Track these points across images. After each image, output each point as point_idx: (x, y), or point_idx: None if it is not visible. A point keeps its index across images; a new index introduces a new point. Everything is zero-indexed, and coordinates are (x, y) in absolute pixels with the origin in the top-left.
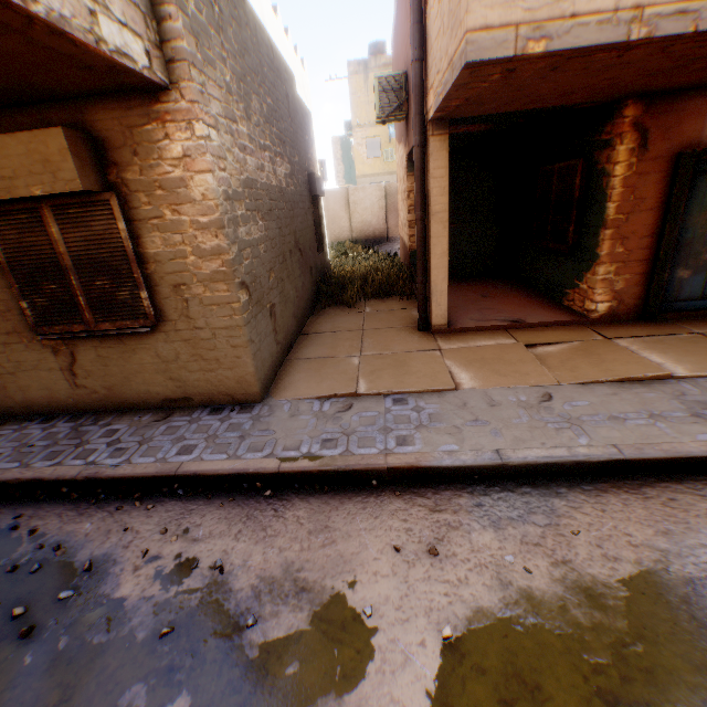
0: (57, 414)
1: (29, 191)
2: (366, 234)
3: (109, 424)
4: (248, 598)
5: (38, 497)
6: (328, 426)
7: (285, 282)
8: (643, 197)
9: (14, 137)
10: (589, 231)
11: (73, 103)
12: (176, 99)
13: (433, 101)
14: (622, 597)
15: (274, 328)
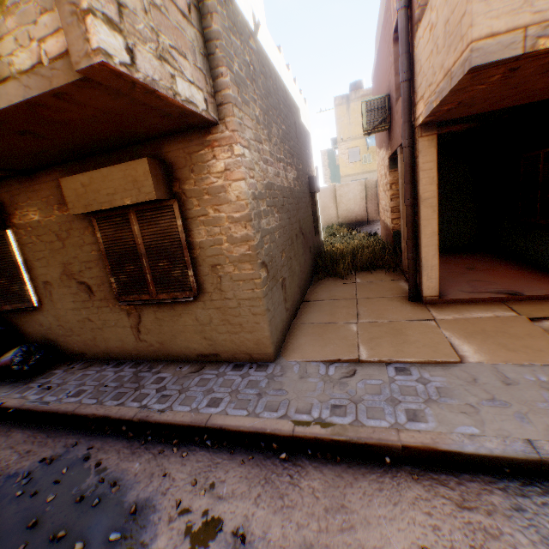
0: (125, 360)
1: (122, 202)
2: (349, 219)
3: (159, 372)
4: None
5: (105, 431)
6: (335, 392)
7: (292, 259)
8: None
9: (117, 167)
10: None
11: (154, 141)
12: (222, 130)
13: (423, 108)
14: None
15: (284, 298)
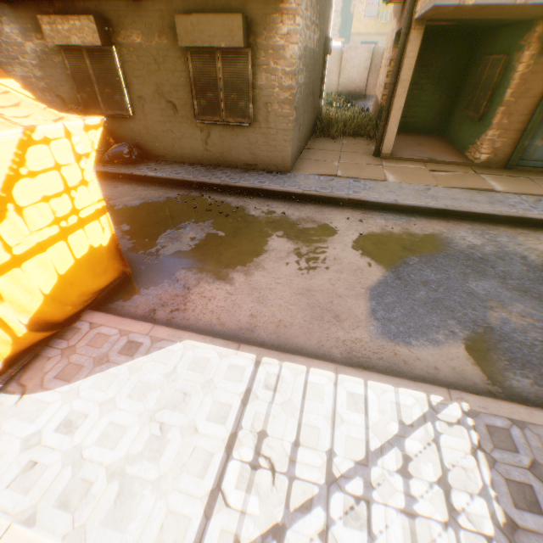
0: (194, 164)
1: (218, 45)
2: (348, 90)
3: (221, 170)
4: (296, 220)
5: (203, 189)
6: (323, 184)
7: (305, 113)
8: (529, 89)
9: (219, 17)
10: (492, 107)
11: None
12: (291, 4)
13: (419, 10)
14: (421, 237)
15: (298, 138)
